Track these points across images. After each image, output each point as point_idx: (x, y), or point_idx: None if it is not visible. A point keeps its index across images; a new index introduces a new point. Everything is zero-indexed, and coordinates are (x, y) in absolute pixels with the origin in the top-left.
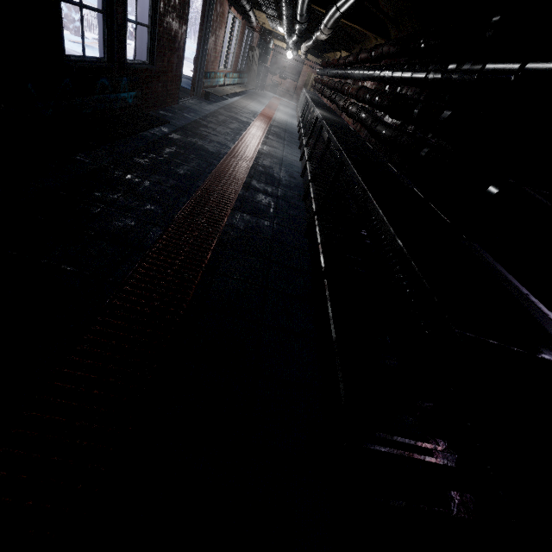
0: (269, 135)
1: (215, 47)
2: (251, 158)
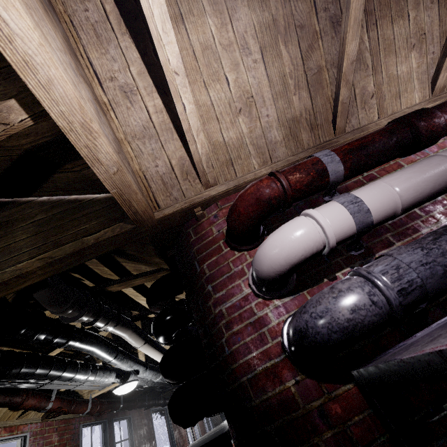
0: None
1: (180, 434)
2: None
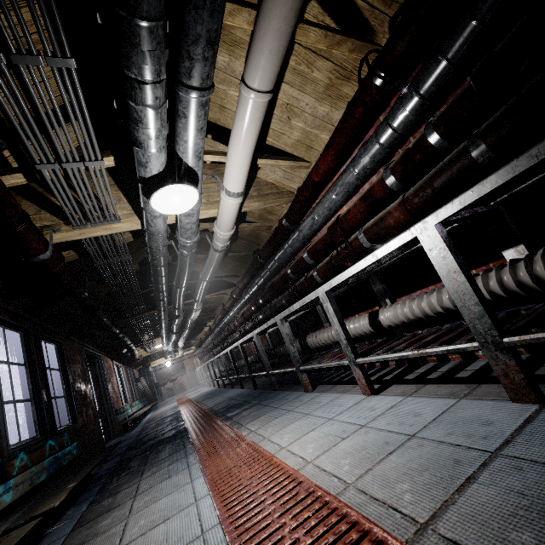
0: (202, 402)
1: (113, 390)
2: (207, 413)
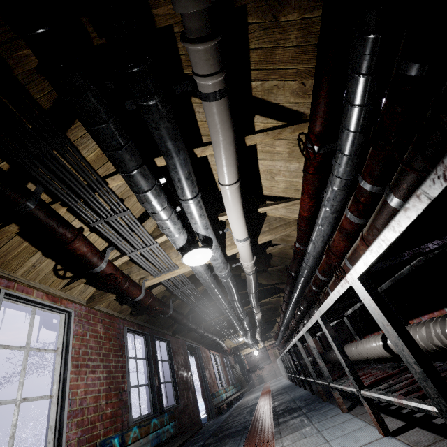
0: (274, 397)
1: (210, 376)
2: (269, 413)
